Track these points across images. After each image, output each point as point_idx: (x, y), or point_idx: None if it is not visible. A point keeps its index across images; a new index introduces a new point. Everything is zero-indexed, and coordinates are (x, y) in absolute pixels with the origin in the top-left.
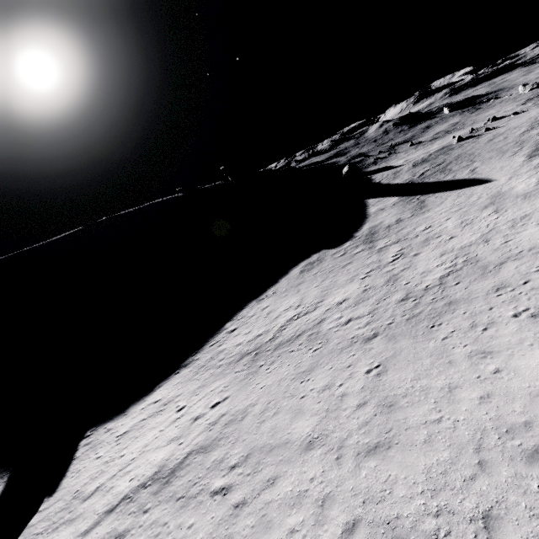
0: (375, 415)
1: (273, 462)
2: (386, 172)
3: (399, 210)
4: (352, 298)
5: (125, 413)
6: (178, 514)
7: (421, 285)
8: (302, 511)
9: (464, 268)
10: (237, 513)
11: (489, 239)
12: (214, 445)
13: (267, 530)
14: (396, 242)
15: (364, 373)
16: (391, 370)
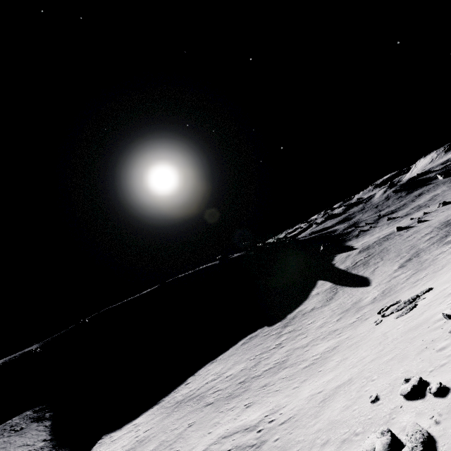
0: (169, 445)
1: None
2: (344, 253)
3: (321, 298)
4: (233, 374)
5: (121, 428)
6: None
7: (255, 374)
8: None
9: (277, 366)
10: None
11: (307, 345)
12: (129, 450)
13: None
14: (290, 332)
15: (188, 424)
16: (193, 425)
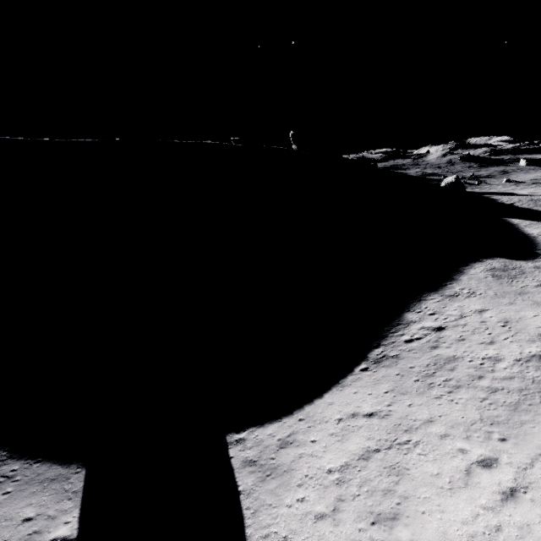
0: None
1: None
2: (512, 196)
3: None
4: None
5: (300, 417)
6: None
7: None
8: None
9: None
10: None
11: None
12: None
13: None
14: None
15: None
16: None
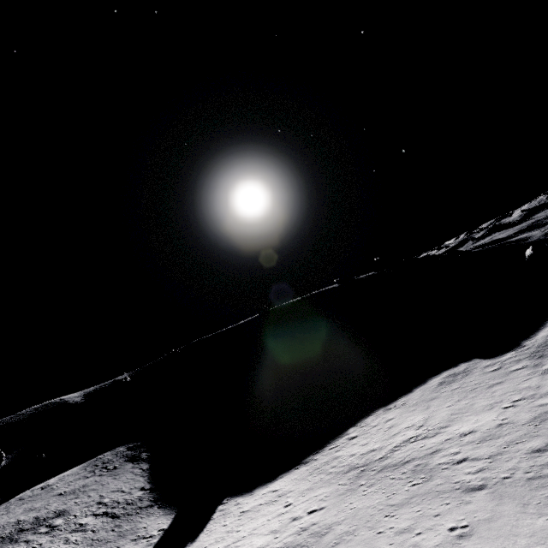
0: None
1: None
2: None
3: None
4: (480, 431)
5: (252, 493)
6: None
7: None
8: None
9: None
10: None
11: None
12: None
13: None
14: None
15: (447, 529)
16: (475, 536)
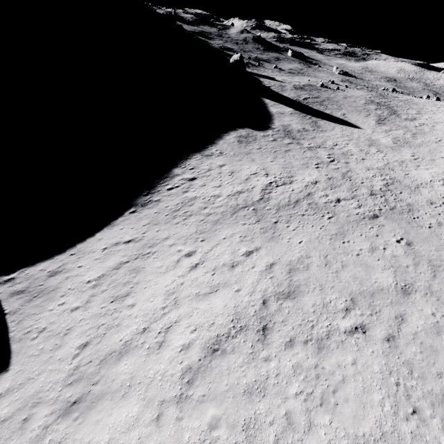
0: (434, 272)
1: (385, 304)
2: (271, 81)
3: (300, 121)
4: (323, 182)
5: (72, 253)
6: (325, 356)
7: (376, 187)
8: None
9: (395, 183)
10: (395, 345)
11: (393, 169)
12: (295, 291)
13: (436, 352)
14: (319, 147)
15: (396, 242)
16: (415, 243)
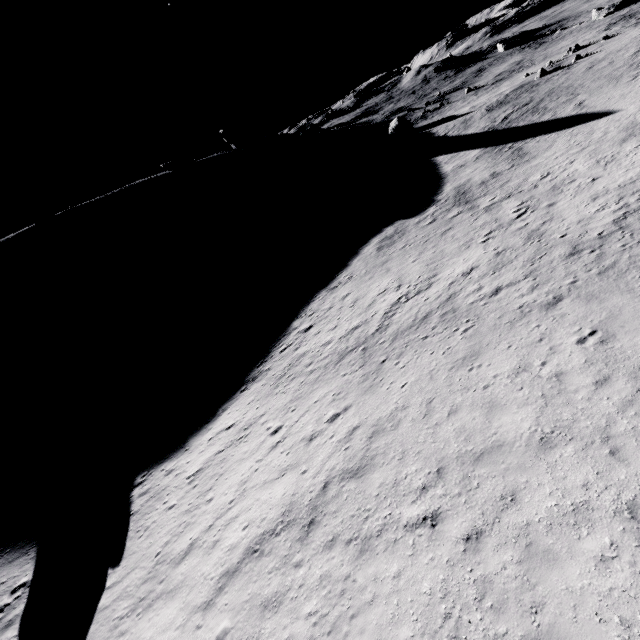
0: (638, 391)
1: (493, 474)
2: (450, 122)
3: (489, 164)
4: (483, 265)
5: (186, 448)
6: (363, 562)
7: (589, 235)
8: (601, 530)
9: None
10: (476, 547)
11: None
12: (366, 466)
13: (551, 563)
14: (508, 197)
15: (574, 344)
16: (622, 334)
